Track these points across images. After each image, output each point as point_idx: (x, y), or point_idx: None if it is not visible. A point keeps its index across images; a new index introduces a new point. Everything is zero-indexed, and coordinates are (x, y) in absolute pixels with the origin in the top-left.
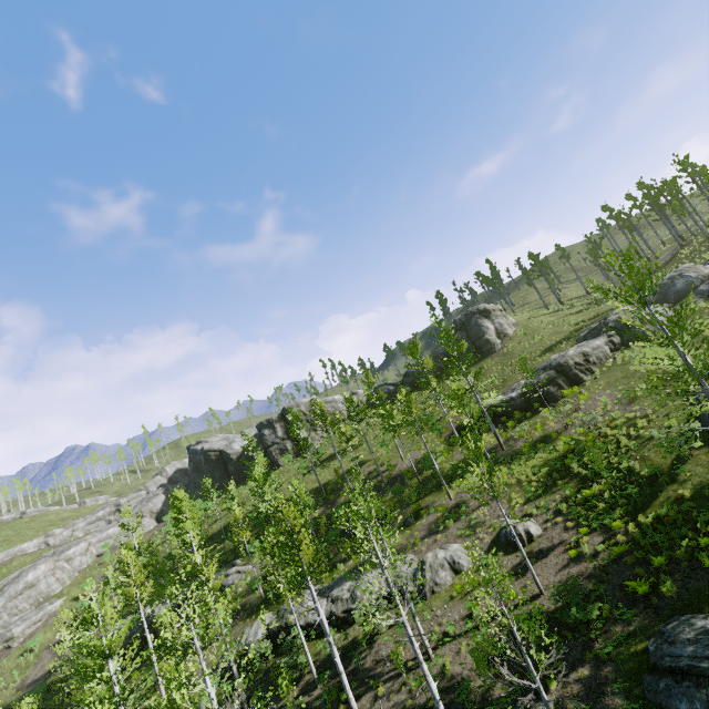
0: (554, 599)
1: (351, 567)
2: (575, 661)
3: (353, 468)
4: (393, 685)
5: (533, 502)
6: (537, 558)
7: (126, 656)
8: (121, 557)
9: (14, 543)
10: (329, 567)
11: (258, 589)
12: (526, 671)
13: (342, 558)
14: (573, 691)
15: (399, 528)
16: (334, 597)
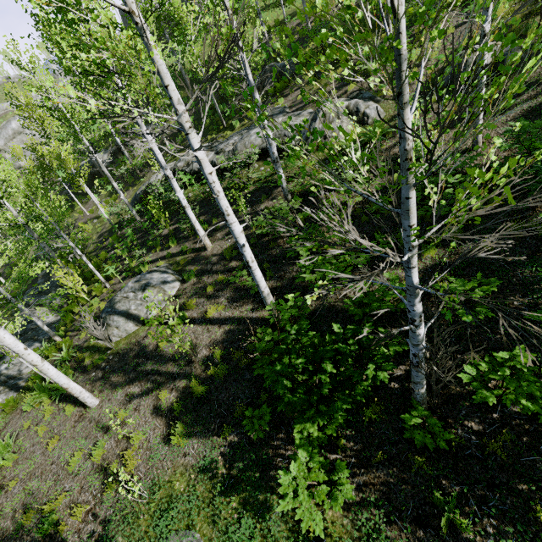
0: (504, 144)
1: (246, 126)
2: (483, 232)
3: (281, 22)
4: (246, 226)
5: (536, 17)
6: (493, 103)
7: (6, 171)
8: (5, 90)
9: (4, 101)
10: (226, 126)
11: (166, 144)
12: (397, 234)
13: (240, 118)
14: (457, 264)
15: (307, 83)
16: (218, 150)
